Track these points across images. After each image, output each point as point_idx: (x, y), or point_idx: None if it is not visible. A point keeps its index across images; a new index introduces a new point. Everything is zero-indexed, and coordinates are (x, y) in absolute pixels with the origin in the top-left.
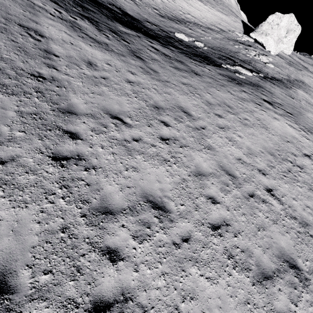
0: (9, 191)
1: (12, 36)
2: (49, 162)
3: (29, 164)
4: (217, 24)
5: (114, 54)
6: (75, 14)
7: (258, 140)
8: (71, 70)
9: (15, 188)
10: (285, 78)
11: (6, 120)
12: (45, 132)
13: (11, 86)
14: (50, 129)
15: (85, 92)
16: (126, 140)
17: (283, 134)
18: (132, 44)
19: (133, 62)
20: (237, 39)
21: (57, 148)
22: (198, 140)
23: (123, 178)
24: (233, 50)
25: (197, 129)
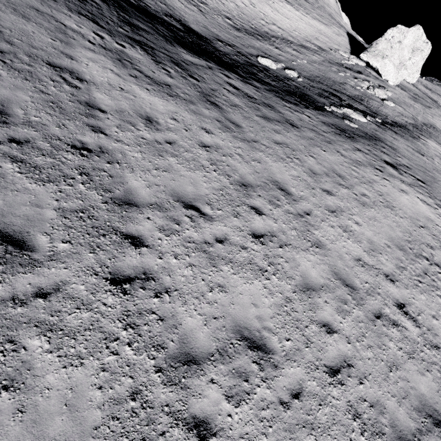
0: (57, 341)
1: (40, 85)
2: (106, 288)
3: (80, 293)
4: (313, 39)
5: (180, 101)
6: (122, 39)
7: (382, 227)
8: (124, 133)
9: (64, 335)
10: (411, 122)
11: (44, 224)
12: (97, 239)
13: (45, 168)
14: (104, 233)
15: (147, 168)
16: (207, 241)
17: (414, 216)
18: (203, 82)
19: (207, 112)
20: (343, 62)
21: (116, 264)
22: (303, 233)
23: (208, 304)
24: (337, 80)
25: (300, 216)
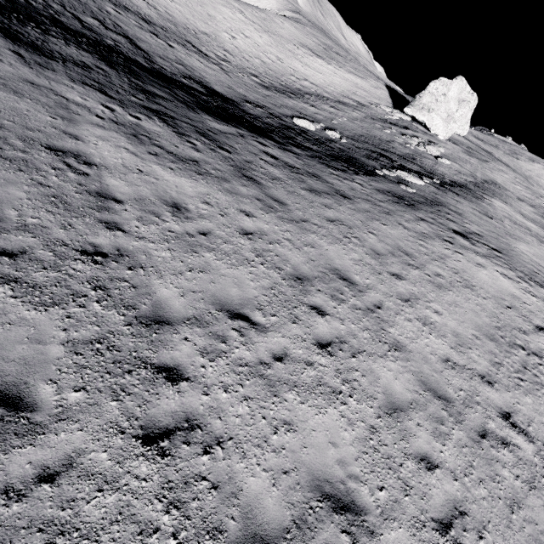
0: None
1: (39, 175)
2: (137, 452)
3: (101, 466)
4: (351, 94)
5: (212, 179)
6: (136, 110)
7: (465, 313)
8: (147, 227)
9: (82, 538)
10: (471, 181)
11: (48, 368)
12: (121, 379)
13: (48, 287)
14: (130, 369)
15: (178, 270)
16: (263, 361)
17: (498, 294)
18: (236, 154)
19: (244, 190)
20: (386, 117)
21: (149, 412)
22: (377, 333)
23: (273, 452)
24: (384, 137)
25: (370, 311)
